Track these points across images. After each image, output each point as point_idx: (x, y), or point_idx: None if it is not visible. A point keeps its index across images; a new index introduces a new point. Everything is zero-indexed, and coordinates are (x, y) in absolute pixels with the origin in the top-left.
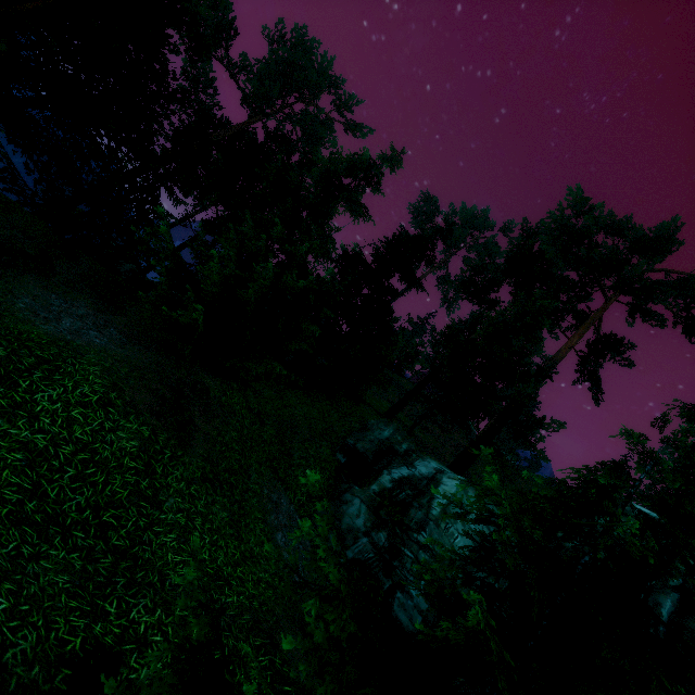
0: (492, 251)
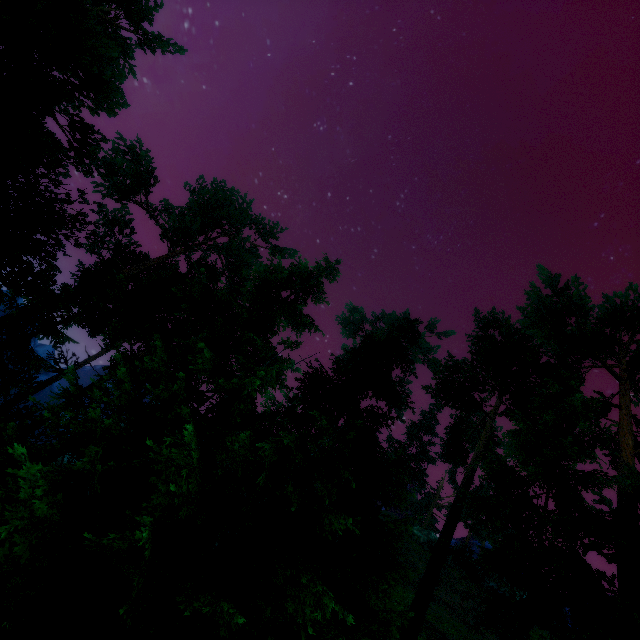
0: (424, 348)
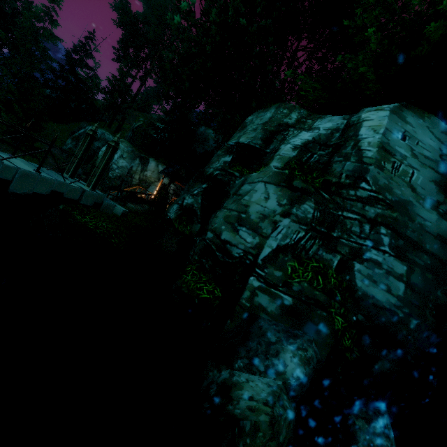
0: None
